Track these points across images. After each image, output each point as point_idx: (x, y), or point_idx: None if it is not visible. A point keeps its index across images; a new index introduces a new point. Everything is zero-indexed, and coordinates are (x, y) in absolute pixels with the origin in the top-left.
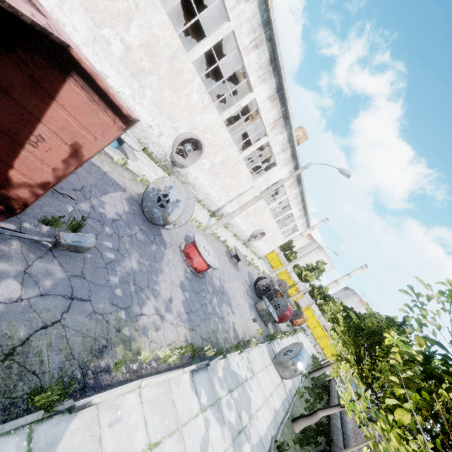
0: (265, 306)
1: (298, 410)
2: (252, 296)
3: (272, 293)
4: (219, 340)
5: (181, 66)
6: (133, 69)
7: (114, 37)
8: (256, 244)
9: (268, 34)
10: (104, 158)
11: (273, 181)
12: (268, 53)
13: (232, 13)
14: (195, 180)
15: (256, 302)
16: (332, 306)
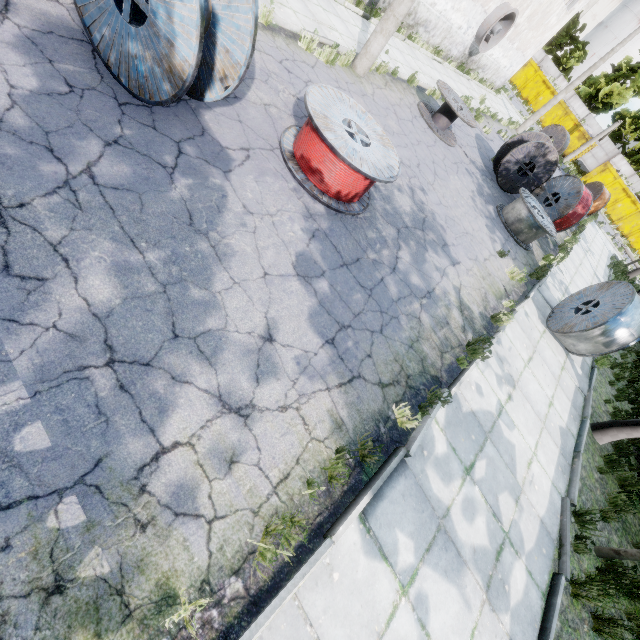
0: (526, 213)
1: (599, 395)
2: (491, 194)
3: (541, 173)
4: (427, 358)
5: None
6: None
7: None
8: (490, 58)
9: None
10: None
11: None
12: None
13: None
14: None
15: (502, 205)
16: None
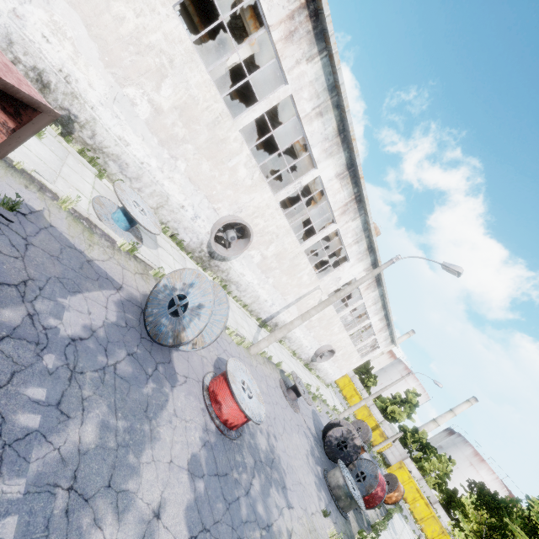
0: (343, 480)
1: None
2: (320, 457)
3: (352, 452)
4: None
5: (225, 134)
6: (162, 136)
7: (141, 97)
8: (323, 366)
9: (335, 101)
10: (97, 240)
11: (344, 281)
12: (335, 122)
13: (290, 74)
14: (241, 277)
15: (327, 469)
16: (436, 462)
